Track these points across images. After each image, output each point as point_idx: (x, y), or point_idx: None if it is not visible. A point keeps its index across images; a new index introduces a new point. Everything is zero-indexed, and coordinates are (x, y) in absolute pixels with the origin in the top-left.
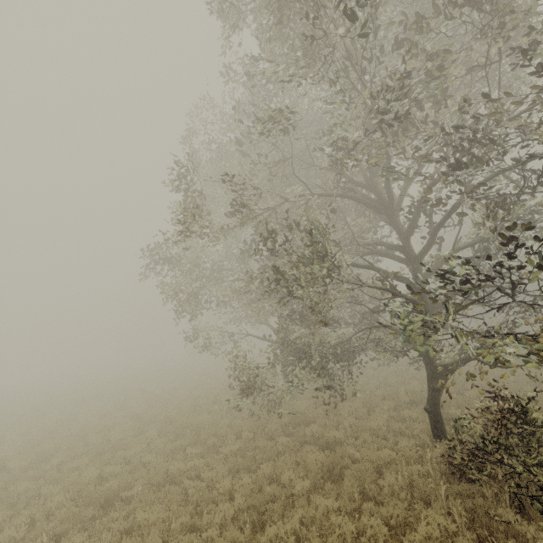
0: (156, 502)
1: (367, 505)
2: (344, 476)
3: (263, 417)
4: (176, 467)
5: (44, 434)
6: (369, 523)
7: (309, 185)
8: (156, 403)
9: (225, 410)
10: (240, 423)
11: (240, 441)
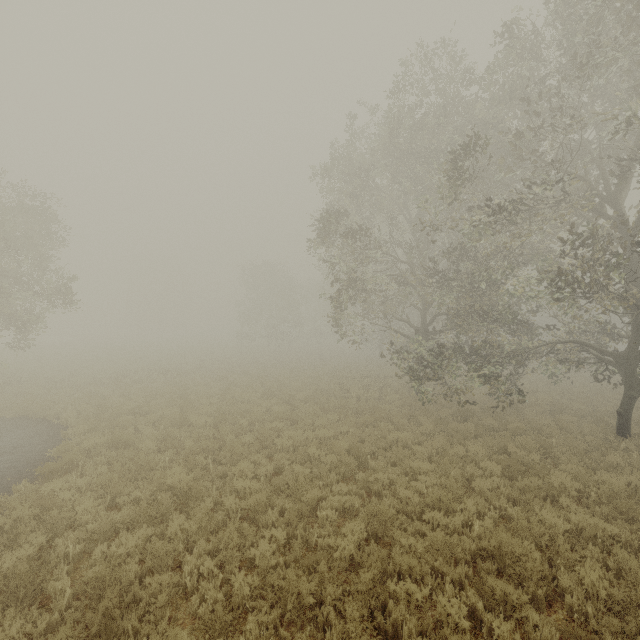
0: (412, 458)
1: (600, 473)
2: (559, 454)
3: (415, 408)
4: (395, 436)
5: (175, 399)
6: (626, 481)
7: (507, 180)
8: (272, 384)
9: (364, 398)
10: (395, 410)
11: (431, 423)
